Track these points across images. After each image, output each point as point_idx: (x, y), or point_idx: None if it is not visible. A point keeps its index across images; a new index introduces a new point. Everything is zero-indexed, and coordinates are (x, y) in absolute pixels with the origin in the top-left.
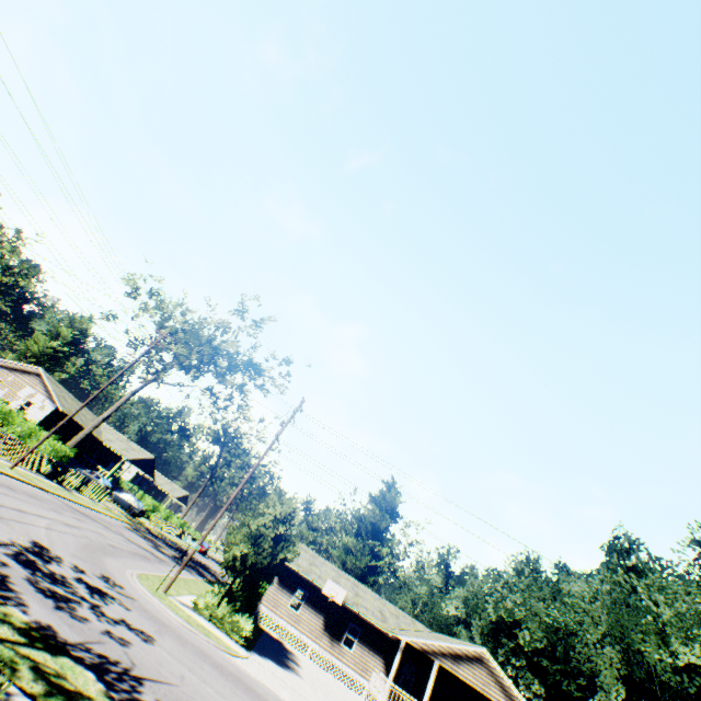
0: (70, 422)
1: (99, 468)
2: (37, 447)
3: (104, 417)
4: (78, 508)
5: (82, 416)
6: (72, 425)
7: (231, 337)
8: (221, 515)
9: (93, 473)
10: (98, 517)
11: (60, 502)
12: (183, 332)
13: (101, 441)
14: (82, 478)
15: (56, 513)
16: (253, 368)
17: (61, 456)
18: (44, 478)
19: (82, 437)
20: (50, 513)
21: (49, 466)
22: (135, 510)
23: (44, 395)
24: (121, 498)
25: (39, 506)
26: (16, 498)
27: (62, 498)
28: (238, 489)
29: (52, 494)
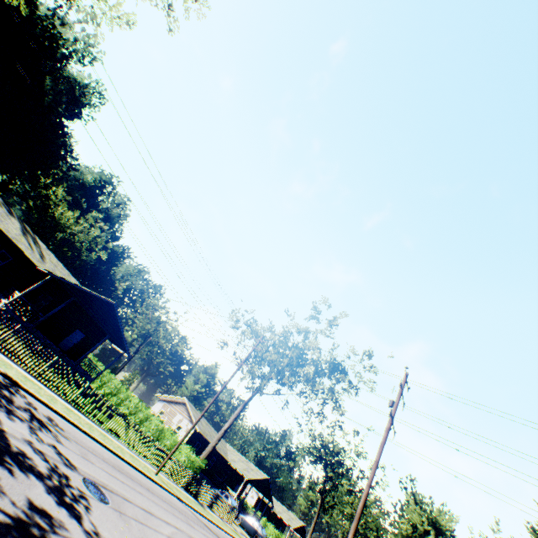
0: (205, 442)
1: (228, 490)
2: (174, 452)
3: (224, 429)
4: (207, 524)
5: (213, 437)
6: (206, 445)
7: (311, 343)
8: (352, 535)
9: (223, 492)
10: (225, 537)
11: (191, 513)
12: (273, 346)
13: (227, 462)
14: (212, 492)
15: (184, 523)
16: (337, 366)
17: (195, 466)
18: (182, 489)
19: (210, 449)
20: (178, 521)
21: (186, 476)
22: (259, 537)
23: (187, 420)
24: (246, 522)
25: (169, 512)
26: (149, 499)
27: (194, 511)
28: (363, 493)
29: (185, 505)
